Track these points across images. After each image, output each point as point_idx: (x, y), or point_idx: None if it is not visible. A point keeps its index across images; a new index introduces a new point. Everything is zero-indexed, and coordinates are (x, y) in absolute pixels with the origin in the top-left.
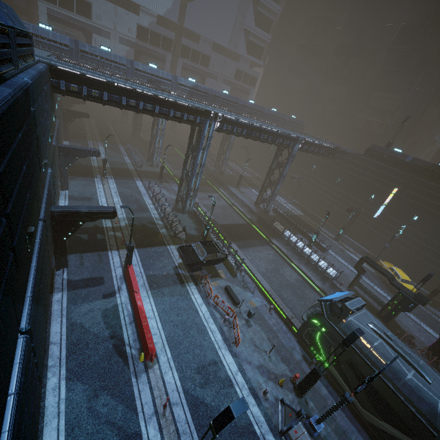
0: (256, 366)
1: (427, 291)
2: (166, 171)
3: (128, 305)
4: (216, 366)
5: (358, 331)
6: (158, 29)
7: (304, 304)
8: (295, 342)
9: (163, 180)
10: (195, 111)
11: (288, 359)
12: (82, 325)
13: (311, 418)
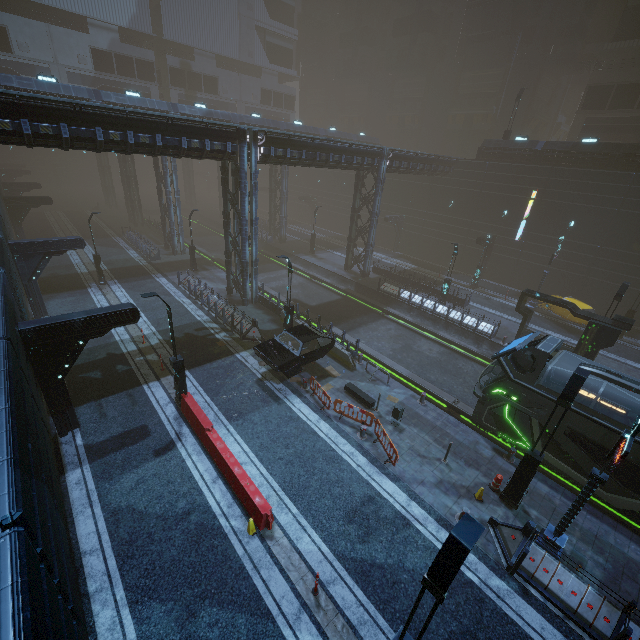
0: (433, 485)
1: None
2: (198, 256)
3: (201, 455)
4: (373, 504)
5: (580, 372)
6: (126, 50)
7: (464, 382)
8: (474, 433)
9: (199, 268)
10: (221, 132)
11: (475, 461)
12: (133, 508)
13: (544, 531)
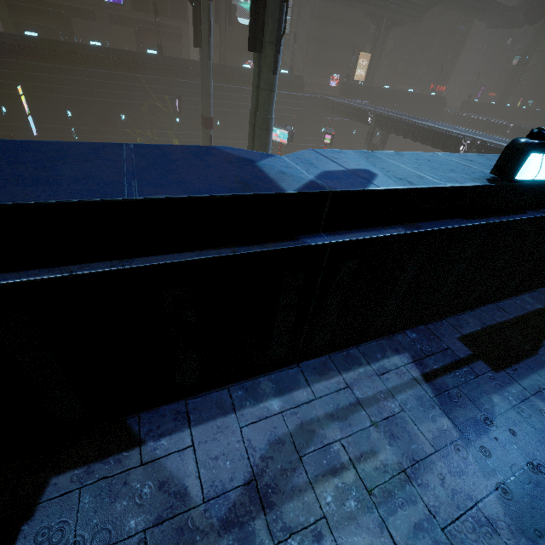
0: None
1: None
2: None
3: None
4: None
5: None
6: None
7: None
8: None
9: None
10: None
11: None
12: None
13: None
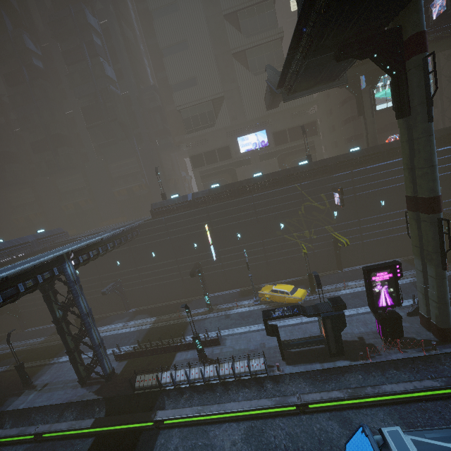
0: None
1: (297, 277)
2: None
3: None
4: None
5: None
6: None
7: None
8: None
9: None
10: None
11: None
12: None
13: None
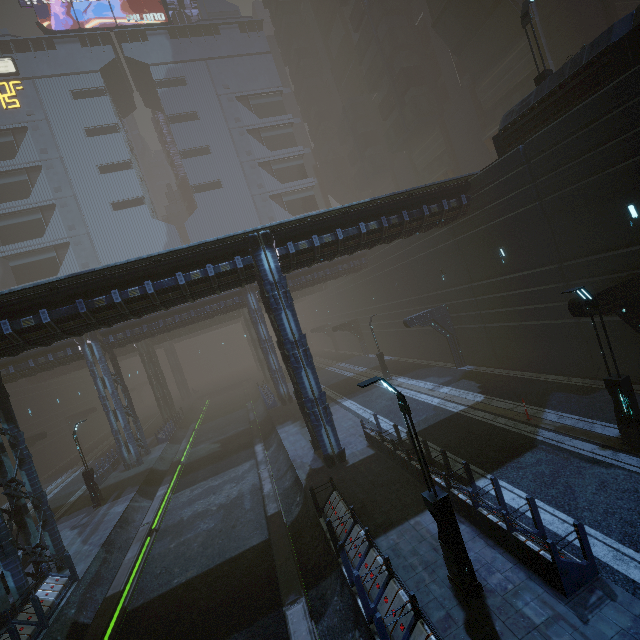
0: None
1: None
2: (151, 465)
3: None
4: None
5: None
6: None
7: None
8: None
9: (113, 496)
10: None
11: None
12: None
13: None
